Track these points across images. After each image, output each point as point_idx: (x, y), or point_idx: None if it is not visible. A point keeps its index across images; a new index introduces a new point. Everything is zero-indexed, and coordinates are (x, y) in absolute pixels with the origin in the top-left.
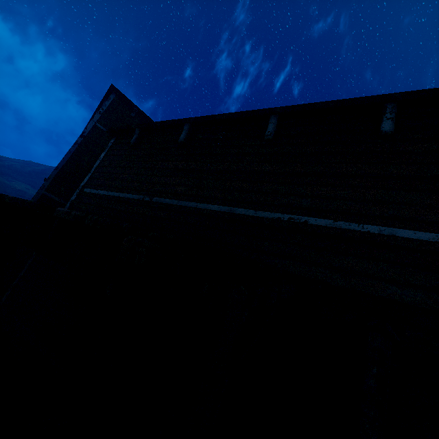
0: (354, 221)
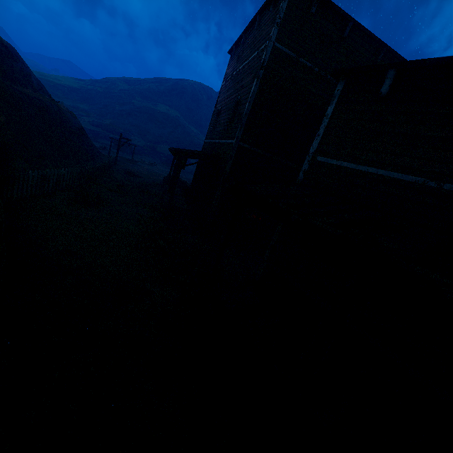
0: None
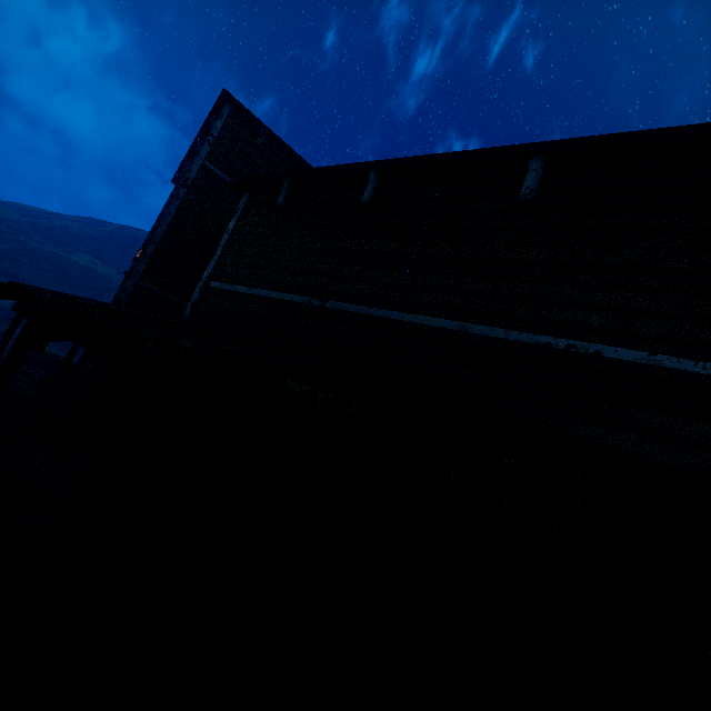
0: (689, 355)
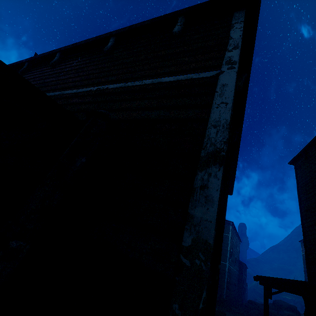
0: (138, 80)
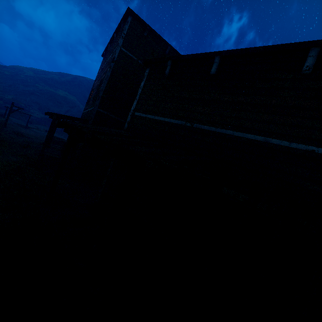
0: None
